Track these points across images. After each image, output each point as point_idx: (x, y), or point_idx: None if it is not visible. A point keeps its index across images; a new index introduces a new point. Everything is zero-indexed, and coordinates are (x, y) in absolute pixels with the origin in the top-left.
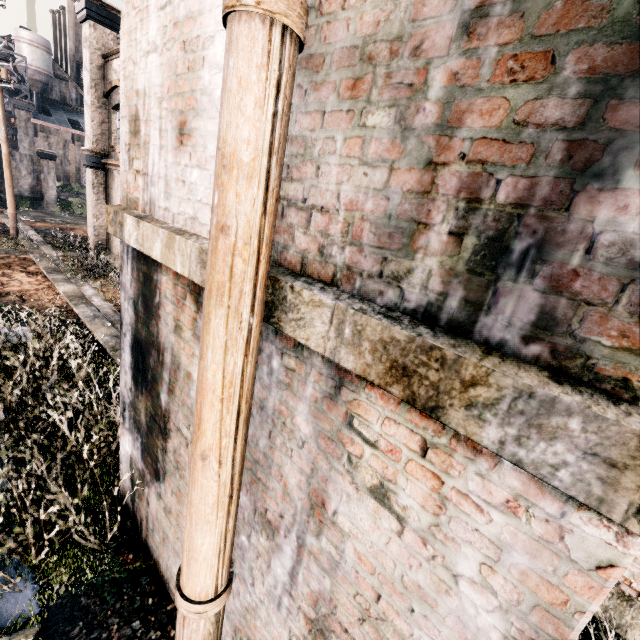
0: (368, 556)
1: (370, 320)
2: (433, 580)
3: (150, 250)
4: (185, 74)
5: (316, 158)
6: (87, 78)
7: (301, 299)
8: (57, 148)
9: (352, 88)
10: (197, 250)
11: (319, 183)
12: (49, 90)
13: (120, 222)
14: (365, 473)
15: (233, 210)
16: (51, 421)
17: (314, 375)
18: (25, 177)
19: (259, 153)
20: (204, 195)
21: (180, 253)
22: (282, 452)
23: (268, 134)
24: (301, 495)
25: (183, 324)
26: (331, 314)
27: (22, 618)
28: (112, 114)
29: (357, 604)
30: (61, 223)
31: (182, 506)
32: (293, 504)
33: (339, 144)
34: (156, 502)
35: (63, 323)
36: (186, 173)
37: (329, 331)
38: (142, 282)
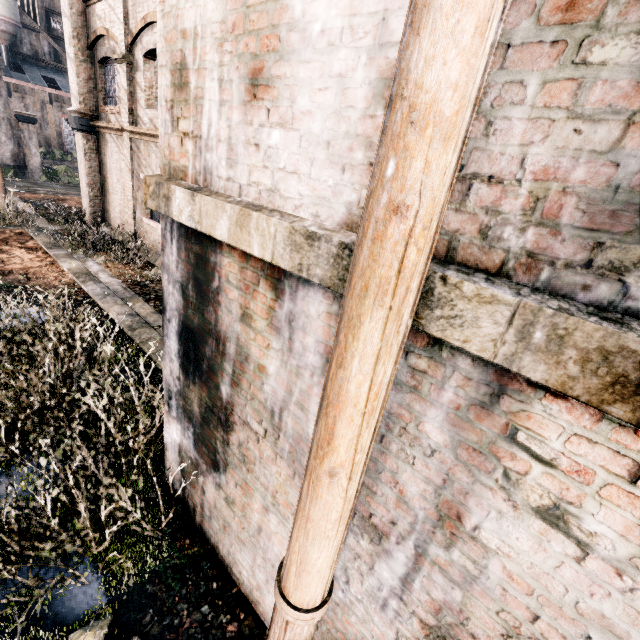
0: (524, 576)
1: (583, 324)
2: (627, 612)
3: (211, 228)
4: (262, 4)
5: (486, 111)
6: (67, 26)
7: (459, 293)
8: (34, 110)
9: (566, 8)
10: (286, 230)
11: (488, 145)
12: (18, 43)
13: (165, 195)
14: (530, 492)
15: (417, 184)
16: (84, 407)
17: (457, 379)
18: (5, 143)
19: (464, 103)
20: (290, 162)
21: (258, 233)
22: (399, 458)
23: (480, 75)
24: (425, 505)
25: (254, 313)
26: (511, 313)
27: (92, 608)
28: (99, 69)
29: (501, 620)
30: (51, 193)
31: (250, 499)
32: (412, 513)
33: (532, 90)
34: (214, 491)
35: (74, 302)
36: (261, 135)
37: (505, 333)
38: (193, 264)
